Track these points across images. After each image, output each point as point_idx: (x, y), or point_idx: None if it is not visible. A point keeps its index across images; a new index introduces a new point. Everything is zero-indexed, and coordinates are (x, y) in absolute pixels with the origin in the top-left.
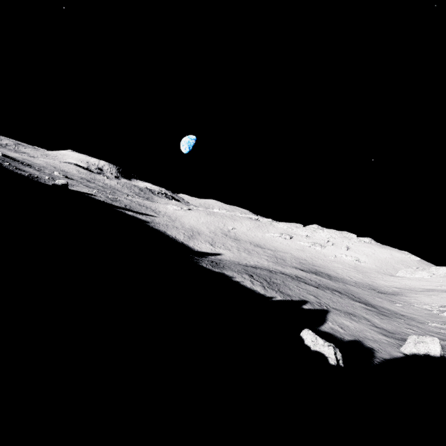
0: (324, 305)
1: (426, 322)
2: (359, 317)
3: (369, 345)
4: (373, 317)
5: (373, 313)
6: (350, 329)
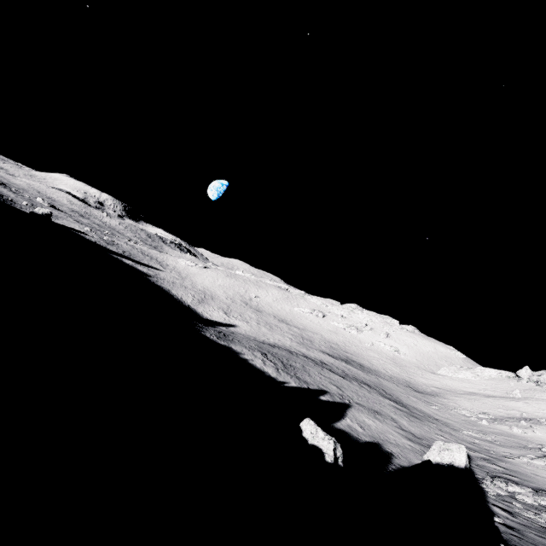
0: (346, 398)
1: (461, 429)
2: (386, 416)
3: (389, 449)
4: (401, 418)
5: (403, 413)
6: (371, 429)
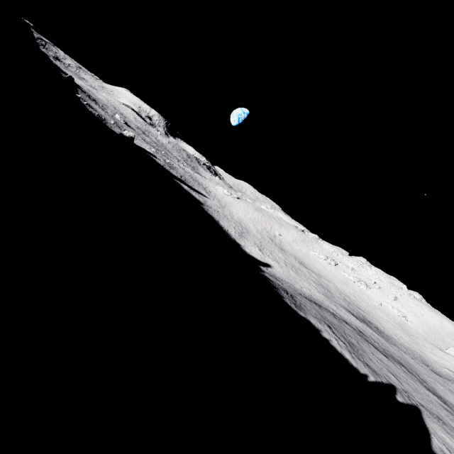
0: (410, 397)
1: None
2: (449, 426)
3: None
4: None
5: None
6: None
